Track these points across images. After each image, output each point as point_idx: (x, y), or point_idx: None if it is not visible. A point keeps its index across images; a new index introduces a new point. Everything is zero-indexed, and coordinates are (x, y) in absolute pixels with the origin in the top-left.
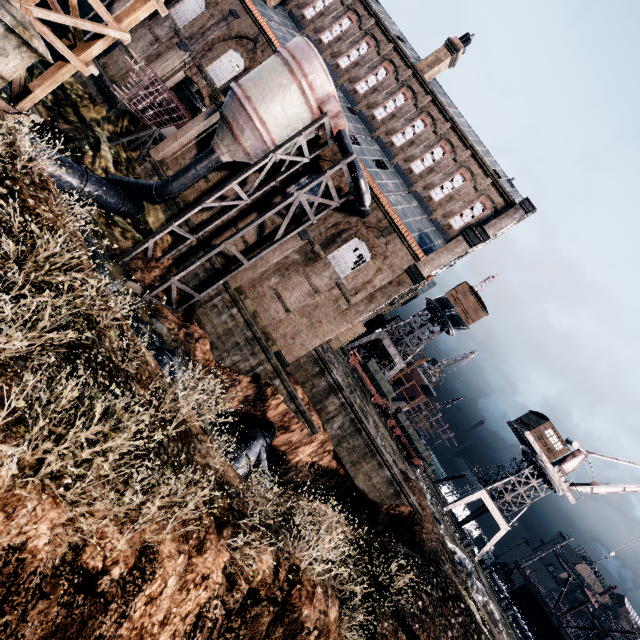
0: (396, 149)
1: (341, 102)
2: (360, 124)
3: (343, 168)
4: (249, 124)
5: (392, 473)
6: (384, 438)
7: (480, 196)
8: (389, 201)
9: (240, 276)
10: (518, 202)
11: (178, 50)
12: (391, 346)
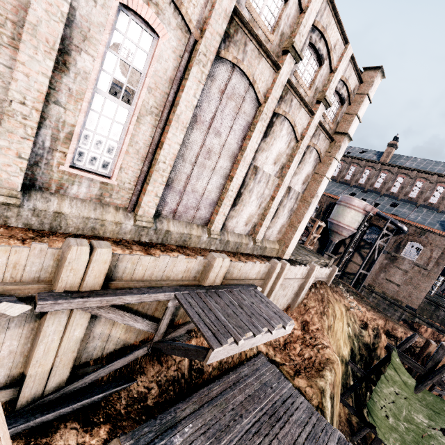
0: (396, 194)
1: (358, 192)
2: (372, 194)
3: (388, 225)
4: (343, 229)
5: None
6: None
7: None
8: (412, 219)
9: (366, 279)
10: None
11: None
12: None
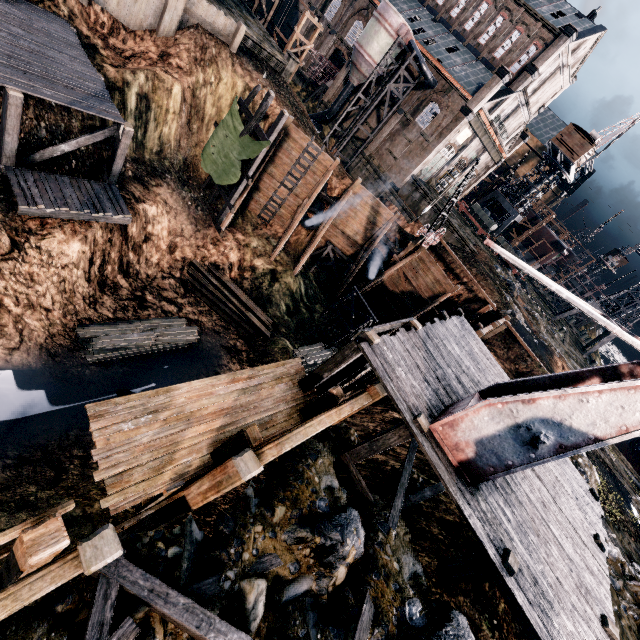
0: (467, 33)
1: (426, 19)
2: (440, 27)
3: (410, 62)
4: (363, 60)
5: (458, 234)
6: (469, 235)
7: (533, 40)
8: (454, 72)
9: (369, 147)
10: (580, 30)
11: (330, 36)
12: (505, 201)
